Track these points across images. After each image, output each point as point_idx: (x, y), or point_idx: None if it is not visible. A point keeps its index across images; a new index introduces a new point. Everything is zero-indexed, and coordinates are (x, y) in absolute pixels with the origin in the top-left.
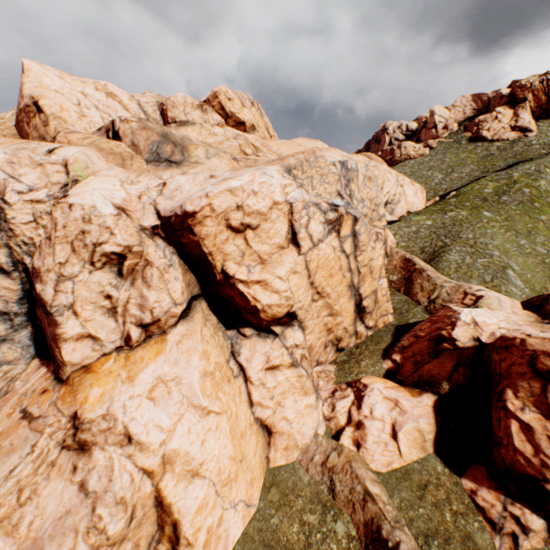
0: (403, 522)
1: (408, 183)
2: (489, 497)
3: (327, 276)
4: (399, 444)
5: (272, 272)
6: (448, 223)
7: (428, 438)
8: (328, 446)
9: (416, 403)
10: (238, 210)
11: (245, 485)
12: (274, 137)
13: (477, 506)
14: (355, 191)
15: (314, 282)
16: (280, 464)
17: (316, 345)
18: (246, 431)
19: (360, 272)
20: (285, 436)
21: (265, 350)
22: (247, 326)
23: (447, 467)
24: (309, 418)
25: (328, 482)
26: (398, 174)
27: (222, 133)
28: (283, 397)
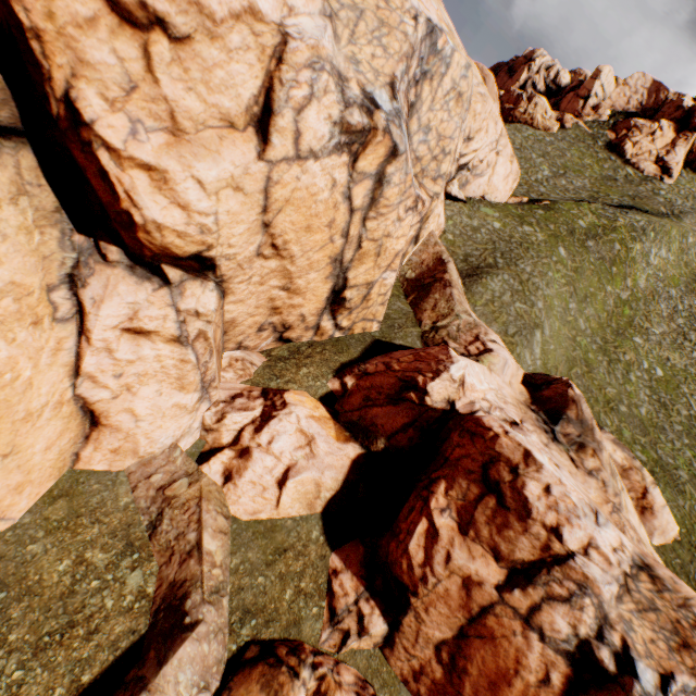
0: (228, 589)
1: (508, 156)
2: (349, 584)
3: (302, 226)
4: (282, 494)
5: (188, 164)
6: (516, 238)
7: (324, 496)
8: (183, 468)
9: (335, 450)
10: None
11: (1, 491)
12: None
13: (329, 590)
14: (425, 103)
15: (272, 224)
16: (96, 469)
17: (244, 323)
18: (42, 412)
19: (361, 247)
20: (121, 436)
21: (136, 299)
22: (117, 243)
23: (325, 535)
24: (173, 423)
25: (155, 515)
26: (504, 133)
27: None
28: (140, 381)
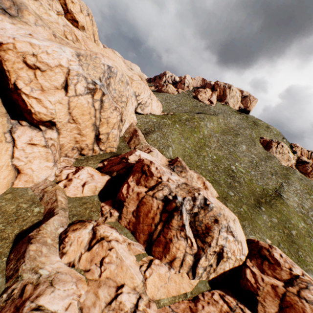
0: (68, 210)
1: (155, 100)
2: (107, 207)
3: (81, 114)
4: (84, 189)
5: (47, 97)
6: (161, 123)
7: (98, 189)
8: (50, 184)
9: (101, 178)
10: (33, 57)
11: None
12: (97, 42)
13: (101, 210)
14: (112, 83)
15: (72, 113)
16: (20, 187)
17: (67, 146)
18: (3, 167)
19: (101, 120)
20: (28, 176)
21: (32, 135)
22: (25, 120)
23: (99, 199)
24: (45, 172)
25: (41, 195)
26: (152, 94)
27: (55, 17)
28: (34, 159)
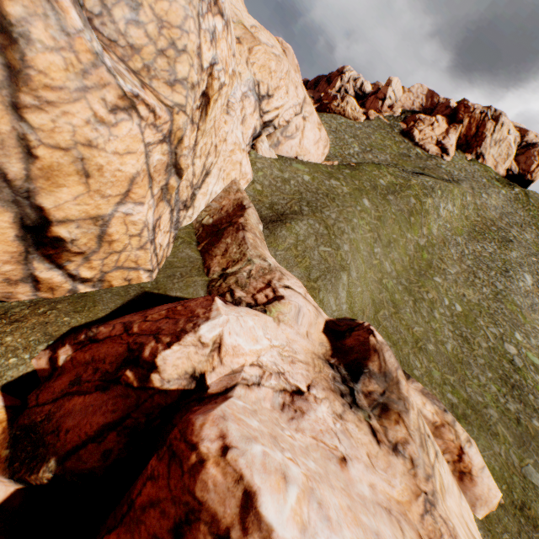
0: None
1: (315, 123)
2: None
3: None
4: None
5: None
6: (323, 190)
7: None
8: None
9: None
10: None
11: None
12: None
13: None
14: None
15: None
16: None
17: None
18: None
19: (36, 156)
20: None
21: None
22: None
23: None
24: None
25: None
26: (308, 101)
27: None
28: None
